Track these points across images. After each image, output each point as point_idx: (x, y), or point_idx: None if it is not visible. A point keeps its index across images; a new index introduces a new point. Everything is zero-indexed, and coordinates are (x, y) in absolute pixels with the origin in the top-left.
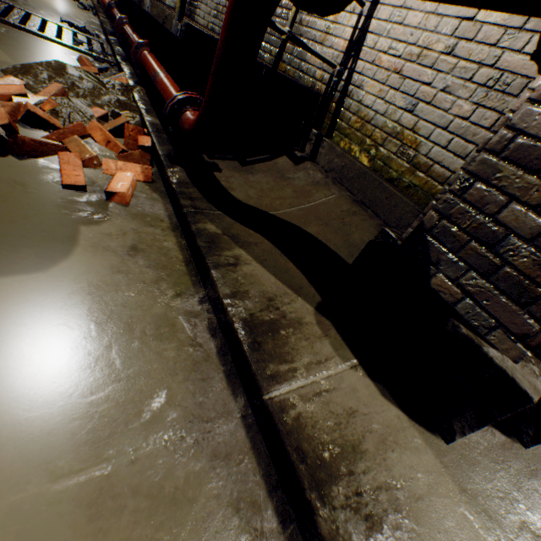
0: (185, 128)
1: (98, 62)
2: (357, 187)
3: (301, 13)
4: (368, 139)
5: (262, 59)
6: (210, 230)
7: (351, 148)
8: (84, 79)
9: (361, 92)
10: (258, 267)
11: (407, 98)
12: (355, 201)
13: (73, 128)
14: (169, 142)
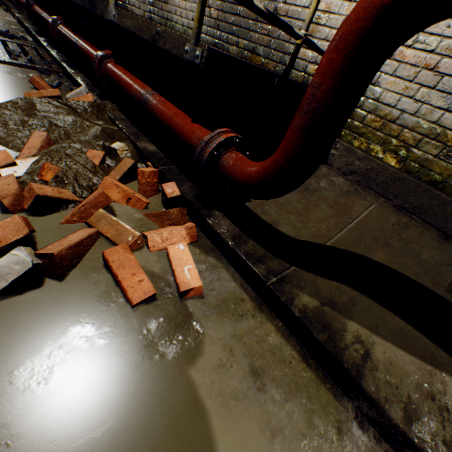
0: (234, 177)
1: (45, 74)
2: (392, 191)
3: (274, 0)
4: (393, 139)
5: (226, 51)
6: (309, 305)
7: (369, 147)
8: (59, 114)
9: (377, 89)
10: (382, 343)
11: (449, 97)
12: (395, 208)
13: (94, 200)
14: (183, 175)
